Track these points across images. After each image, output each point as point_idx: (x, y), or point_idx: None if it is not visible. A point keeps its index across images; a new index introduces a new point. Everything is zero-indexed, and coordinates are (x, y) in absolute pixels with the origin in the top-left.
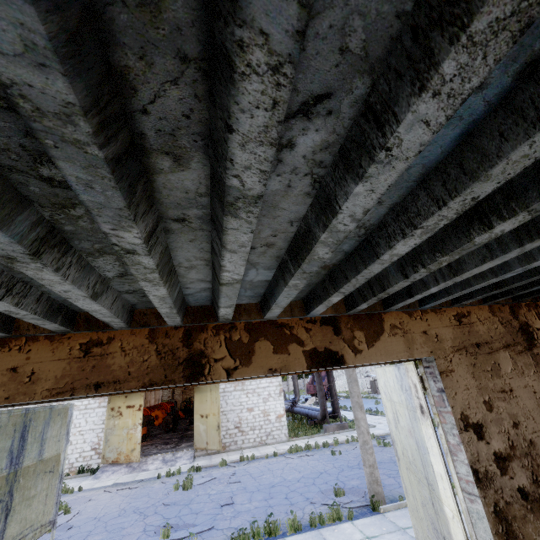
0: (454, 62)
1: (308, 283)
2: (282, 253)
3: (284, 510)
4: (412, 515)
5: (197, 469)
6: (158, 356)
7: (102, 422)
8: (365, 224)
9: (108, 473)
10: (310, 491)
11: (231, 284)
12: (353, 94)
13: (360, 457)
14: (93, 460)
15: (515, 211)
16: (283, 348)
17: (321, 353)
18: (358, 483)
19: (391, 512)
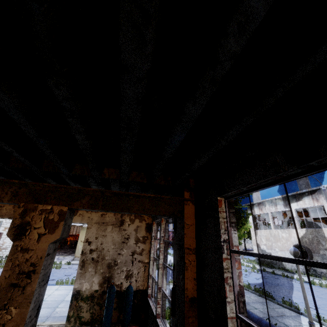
0: None
1: None
2: None
3: None
4: None
5: (69, 264)
6: (14, 211)
7: None
8: None
9: None
10: None
11: None
12: None
13: None
14: None
15: None
16: None
17: None
18: None
19: None
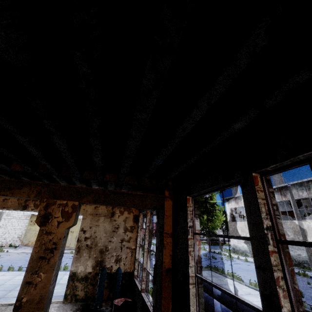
0: None
1: None
2: None
3: None
4: None
5: None
6: (18, 204)
7: (25, 226)
8: None
9: (22, 248)
10: None
11: None
12: None
13: None
14: (17, 242)
15: None
16: None
17: None
18: None
19: None
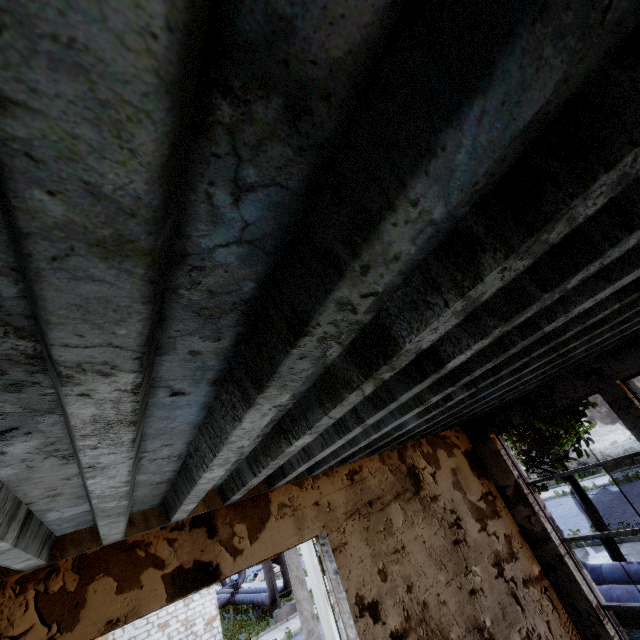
0: (88, 441)
1: (152, 495)
2: (82, 493)
3: None
4: None
5: None
6: None
7: None
8: (171, 455)
9: None
10: None
11: (1, 553)
12: (46, 422)
13: None
14: None
15: (299, 434)
16: (133, 581)
17: (189, 570)
18: None
19: None
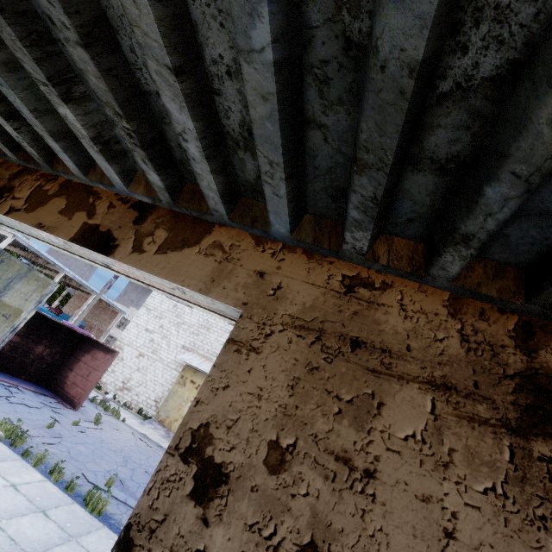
0: None
1: None
2: None
3: None
4: None
5: None
6: None
7: (171, 383)
8: None
9: (151, 426)
10: None
11: None
12: None
13: None
14: (151, 409)
15: None
16: (71, 212)
17: (100, 232)
18: None
19: None
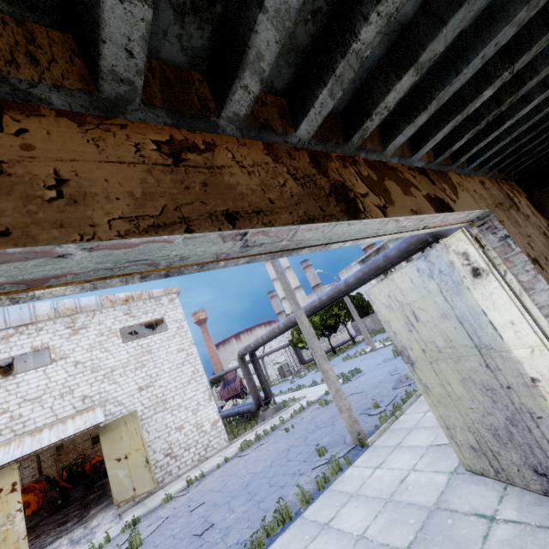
0: None
1: None
2: None
3: (278, 495)
4: (437, 407)
5: (135, 522)
6: (296, 181)
7: None
8: None
9: None
10: (291, 467)
11: None
12: None
13: (314, 421)
14: None
15: None
16: (408, 191)
17: (435, 199)
18: (330, 438)
19: (377, 441)
